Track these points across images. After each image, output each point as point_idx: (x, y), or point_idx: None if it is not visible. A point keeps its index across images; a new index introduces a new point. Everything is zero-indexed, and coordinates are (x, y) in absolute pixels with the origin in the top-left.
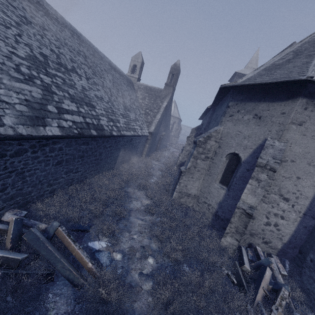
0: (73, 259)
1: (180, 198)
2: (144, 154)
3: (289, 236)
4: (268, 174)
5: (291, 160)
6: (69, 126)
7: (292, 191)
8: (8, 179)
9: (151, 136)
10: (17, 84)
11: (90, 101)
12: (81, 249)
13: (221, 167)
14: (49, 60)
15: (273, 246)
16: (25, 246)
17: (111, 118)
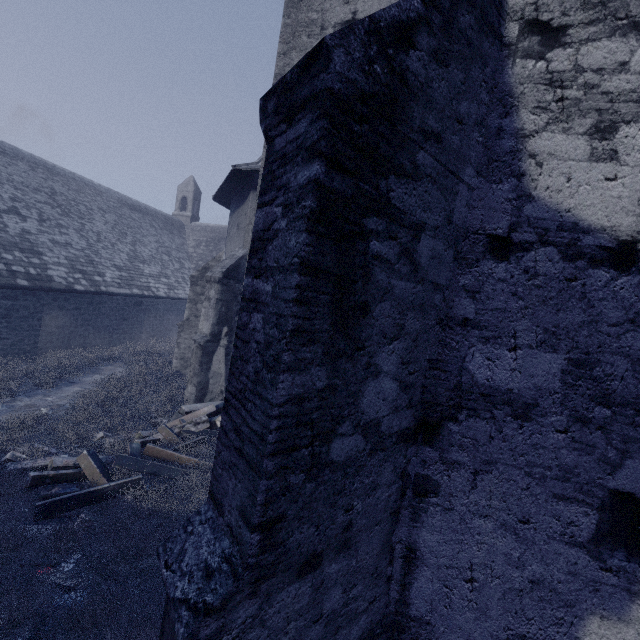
0: None
1: (185, 367)
2: None
3: None
4: (215, 289)
5: None
6: None
7: None
8: None
9: None
10: None
11: (35, 246)
12: None
13: None
14: None
15: None
16: None
17: (81, 270)
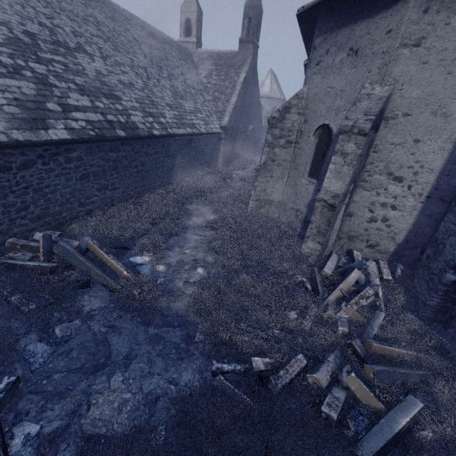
0: (111, 271)
1: (260, 208)
2: (220, 162)
3: (405, 233)
4: (357, 142)
5: (403, 114)
6: (82, 127)
7: (407, 165)
8: (26, 197)
9: (225, 132)
10: (0, 80)
11: (112, 90)
12: (116, 260)
13: (309, 152)
14: (39, 40)
15: (383, 249)
16: (59, 259)
17: (149, 112)
